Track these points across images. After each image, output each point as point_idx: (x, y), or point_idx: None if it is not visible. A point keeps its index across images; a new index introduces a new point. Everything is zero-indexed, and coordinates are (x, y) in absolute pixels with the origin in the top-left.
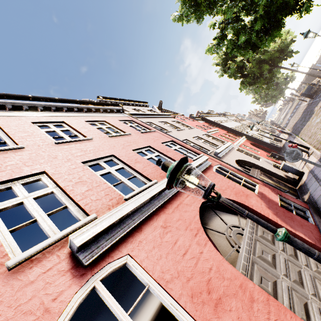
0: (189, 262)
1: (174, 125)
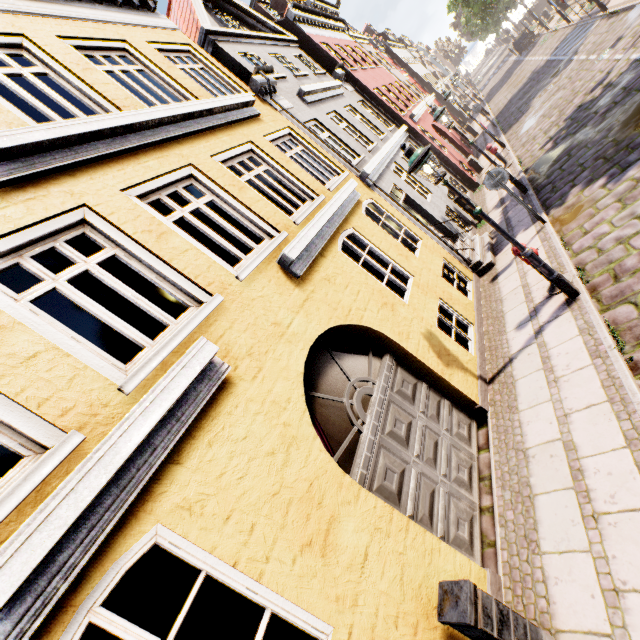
0: (435, 135)
1: (380, 61)
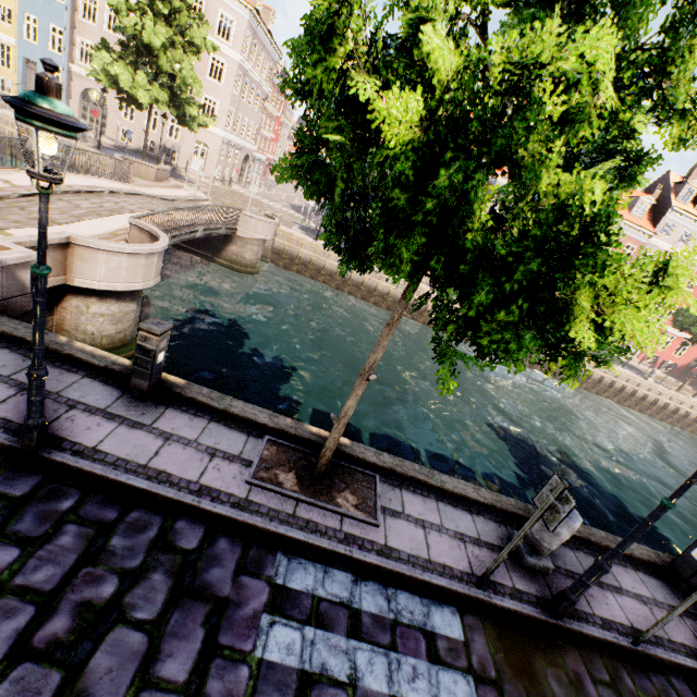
0: None
1: None
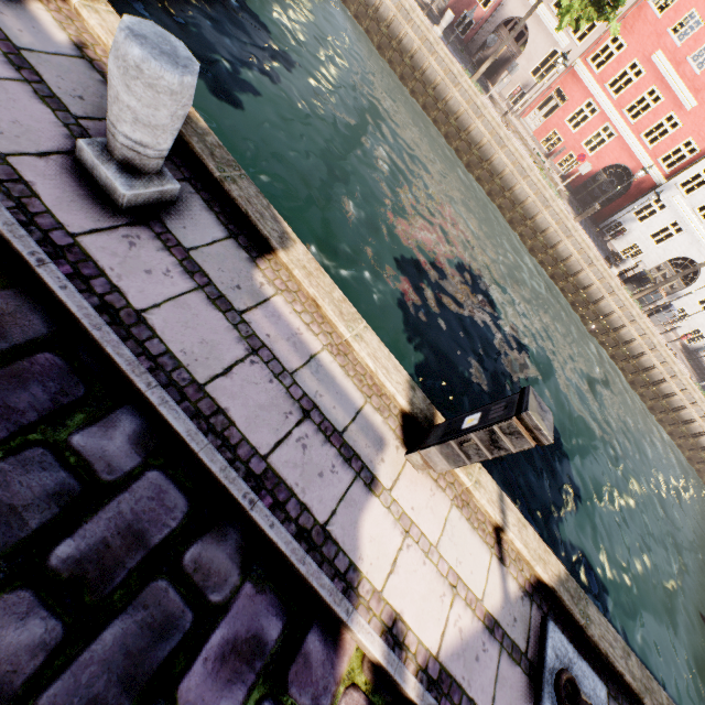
0: None
1: None
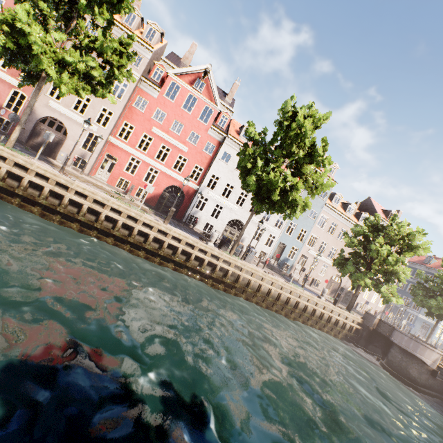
0: None
1: None
